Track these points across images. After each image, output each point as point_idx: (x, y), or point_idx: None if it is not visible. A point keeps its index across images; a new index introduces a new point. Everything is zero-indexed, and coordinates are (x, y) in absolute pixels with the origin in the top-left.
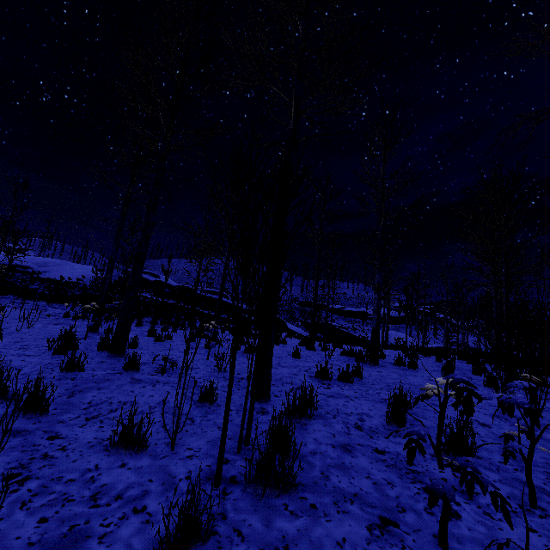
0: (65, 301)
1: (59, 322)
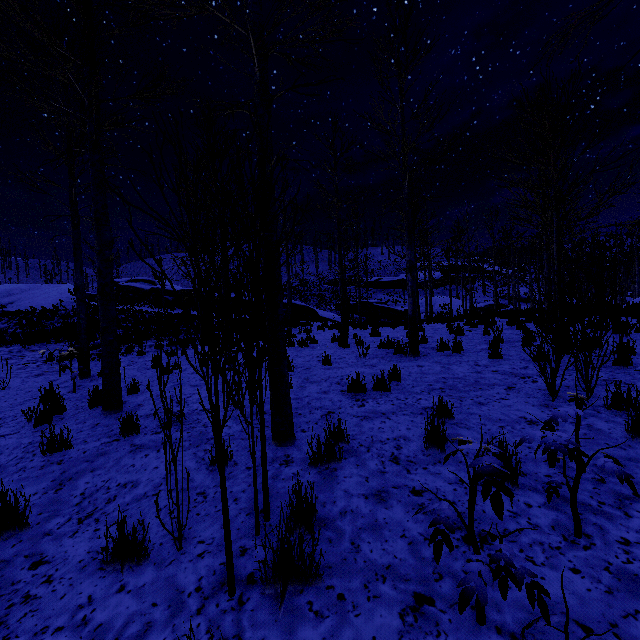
0: (45, 339)
1: (42, 372)
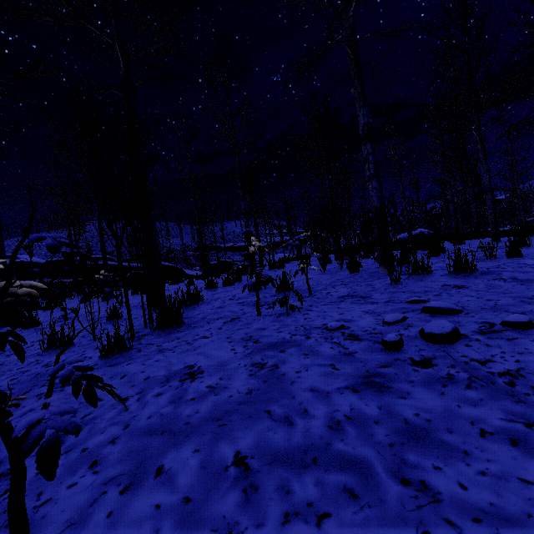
0: None
1: None
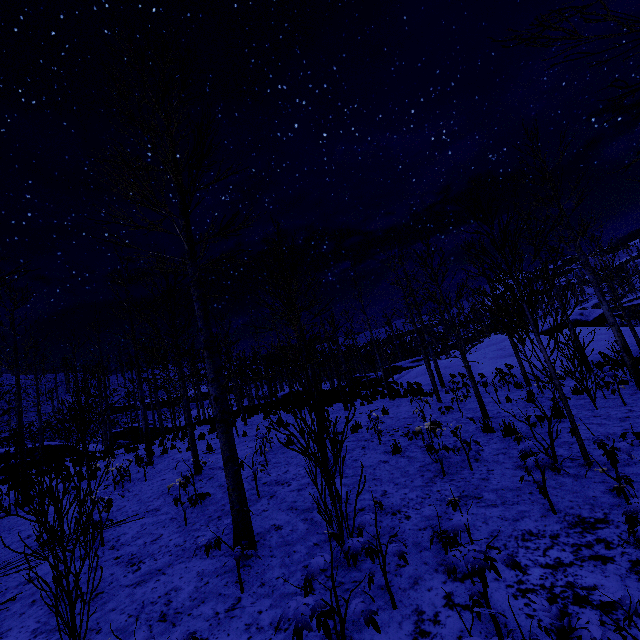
0: None
1: None
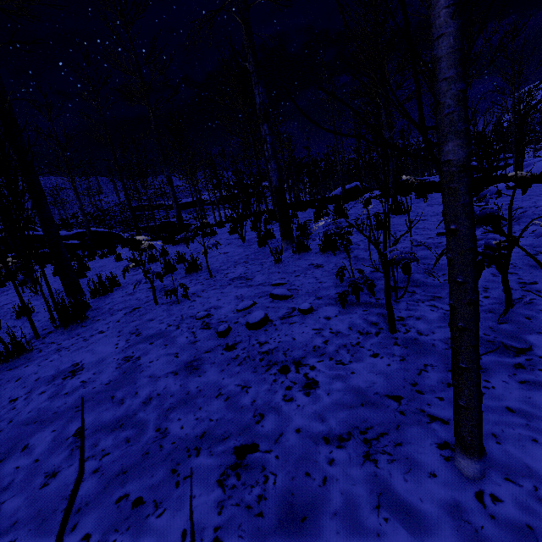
0: None
1: None
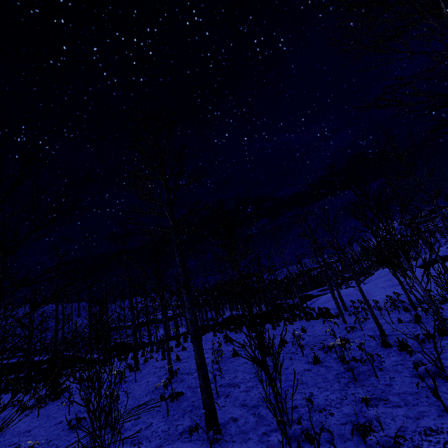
0: None
1: None
